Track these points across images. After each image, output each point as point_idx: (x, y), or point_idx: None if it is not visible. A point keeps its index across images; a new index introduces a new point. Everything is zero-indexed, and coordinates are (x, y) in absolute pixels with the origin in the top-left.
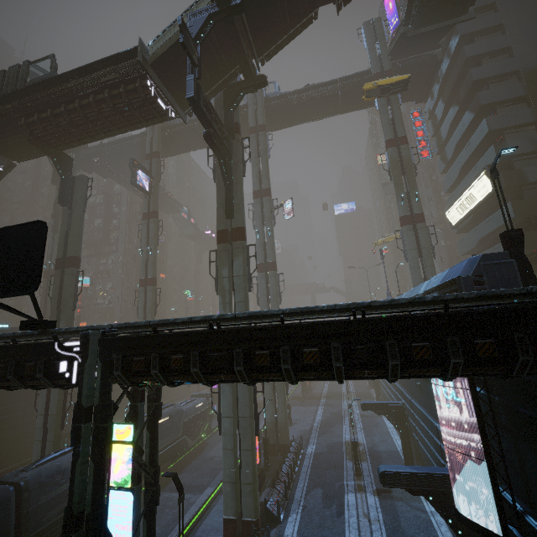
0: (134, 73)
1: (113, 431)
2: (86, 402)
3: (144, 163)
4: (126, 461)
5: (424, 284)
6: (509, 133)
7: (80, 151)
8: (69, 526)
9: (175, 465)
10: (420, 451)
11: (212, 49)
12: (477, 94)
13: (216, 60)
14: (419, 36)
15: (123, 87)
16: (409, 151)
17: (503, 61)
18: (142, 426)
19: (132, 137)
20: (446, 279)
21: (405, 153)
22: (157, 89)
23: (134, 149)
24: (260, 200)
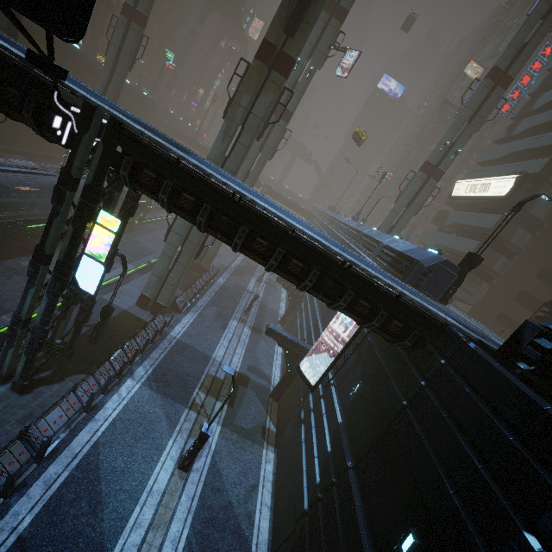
0: None
1: (99, 215)
2: (76, 173)
3: None
4: (105, 244)
5: (392, 239)
6: None
7: None
8: (38, 259)
9: None
10: (295, 323)
11: None
12: None
13: None
14: None
15: None
16: (498, 100)
17: None
18: (112, 212)
19: None
20: (409, 254)
21: (494, 99)
22: None
23: None
24: (328, 18)
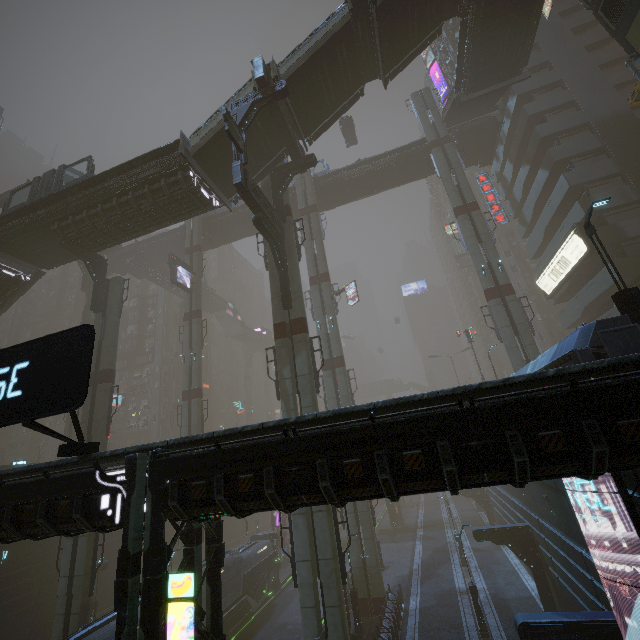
0: (176, 165)
1: (168, 585)
2: (133, 547)
3: (183, 258)
4: (186, 627)
5: (530, 366)
6: (593, 187)
7: (113, 252)
8: None
9: (236, 639)
10: (564, 593)
11: (257, 134)
12: (548, 150)
13: (260, 145)
14: (473, 100)
15: (164, 181)
16: (482, 217)
17: (569, 115)
18: (200, 578)
19: (170, 232)
20: (558, 356)
21: (478, 219)
22: (200, 179)
23: (172, 245)
24: (318, 286)
